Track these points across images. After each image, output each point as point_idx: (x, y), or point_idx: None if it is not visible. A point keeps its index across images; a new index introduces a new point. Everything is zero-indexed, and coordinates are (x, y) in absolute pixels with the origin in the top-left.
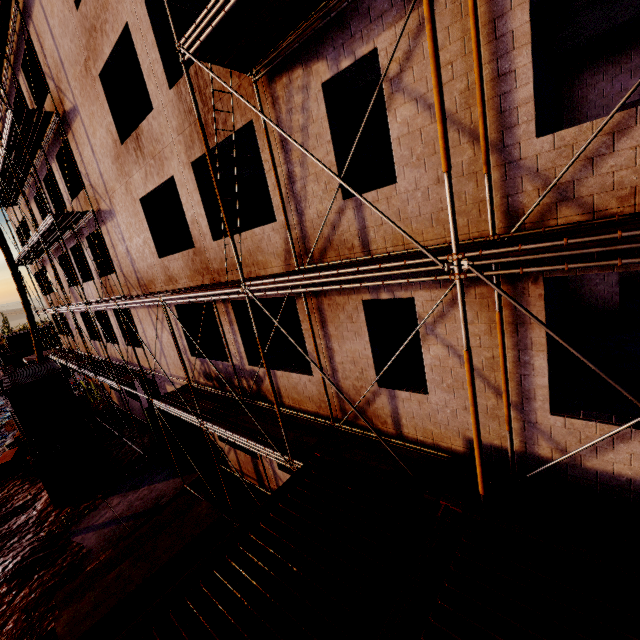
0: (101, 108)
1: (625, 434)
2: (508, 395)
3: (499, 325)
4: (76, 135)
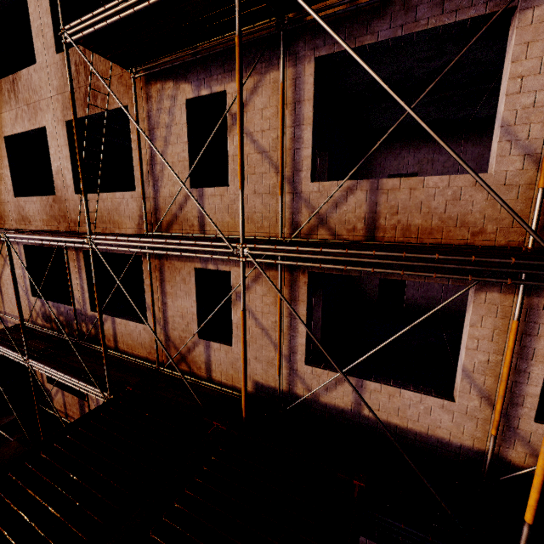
0: None
1: (342, 379)
2: (280, 349)
3: (279, 299)
4: None
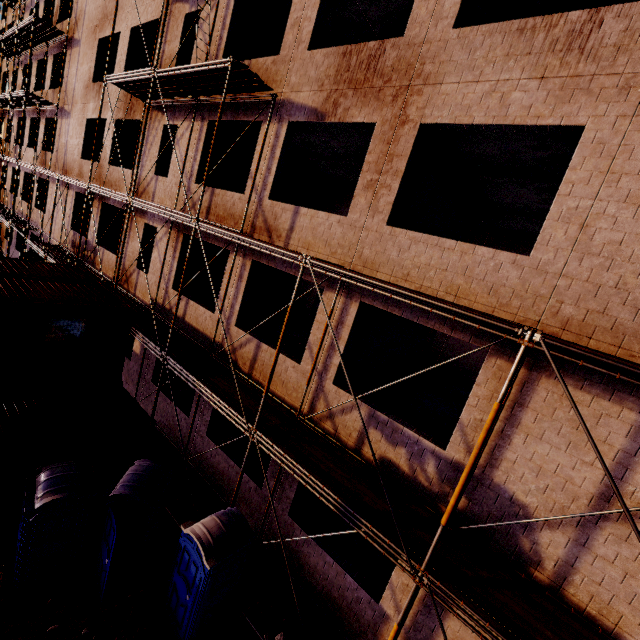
0: (92, 55)
1: (182, 298)
2: (161, 274)
3: (166, 244)
4: (72, 55)
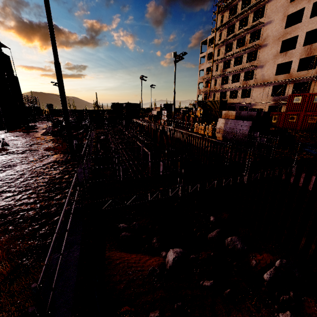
0: (277, 46)
1: None
2: None
3: None
4: (262, 50)
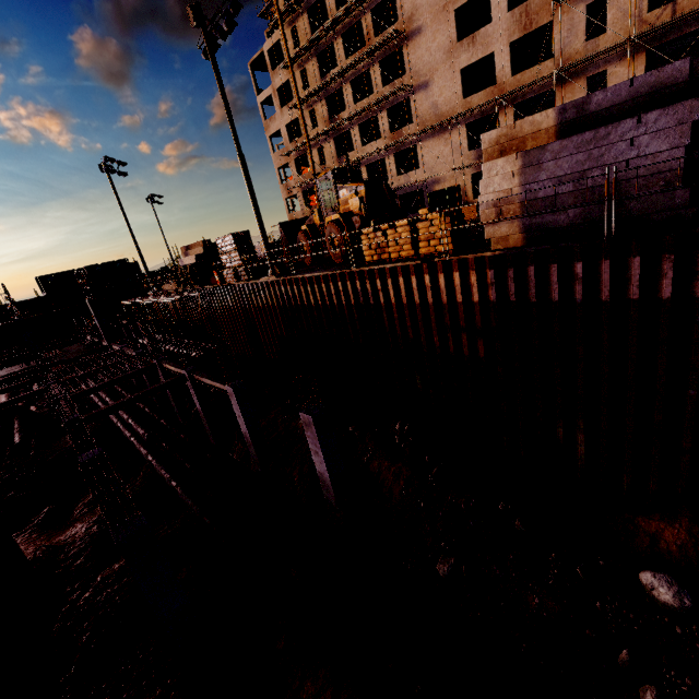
0: (448, 26)
1: None
2: None
3: (633, 66)
4: (413, 44)
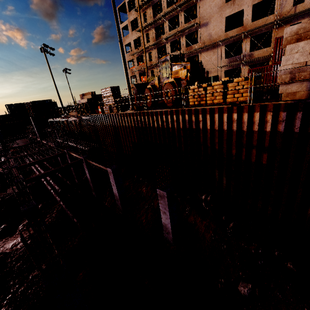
0: None
1: None
2: None
3: None
4: (202, 2)
